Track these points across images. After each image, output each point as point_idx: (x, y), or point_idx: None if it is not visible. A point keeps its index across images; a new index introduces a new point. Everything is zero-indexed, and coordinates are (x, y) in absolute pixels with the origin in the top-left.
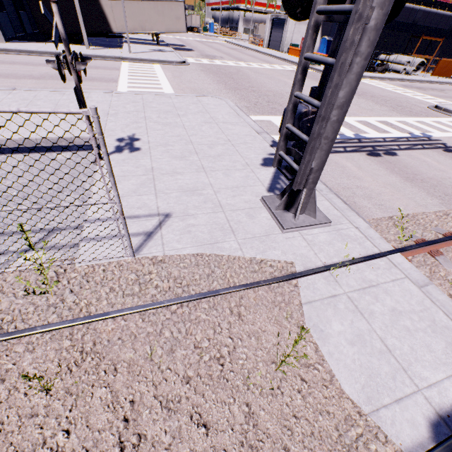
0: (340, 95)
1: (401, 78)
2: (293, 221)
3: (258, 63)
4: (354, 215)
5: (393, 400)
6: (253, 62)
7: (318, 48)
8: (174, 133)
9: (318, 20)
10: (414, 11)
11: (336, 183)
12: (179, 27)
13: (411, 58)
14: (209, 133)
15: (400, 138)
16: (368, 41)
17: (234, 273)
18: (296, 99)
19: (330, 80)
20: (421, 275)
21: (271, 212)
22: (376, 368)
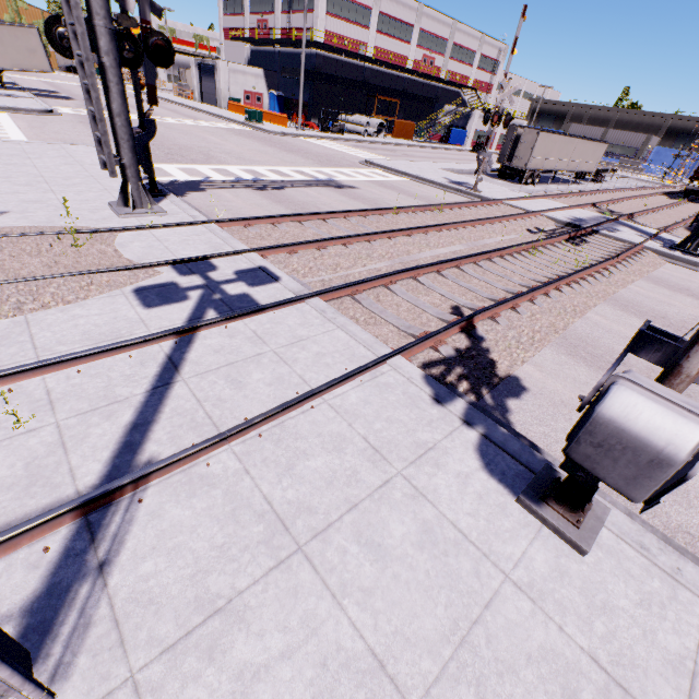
0: (115, 108)
1: (357, 139)
2: (131, 211)
3: (177, 119)
4: (194, 211)
5: (155, 258)
6: (170, 117)
7: (268, 105)
8: (20, 170)
9: (82, 60)
10: (361, 68)
11: (204, 204)
12: (37, 64)
13: (371, 120)
14: (68, 171)
15: (301, 181)
16: (112, 74)
17: (63, 230)
18: (94, 113)
19: (92, 95)
20: (221, 230)
21: (114, 209)
22: (154, 253)
